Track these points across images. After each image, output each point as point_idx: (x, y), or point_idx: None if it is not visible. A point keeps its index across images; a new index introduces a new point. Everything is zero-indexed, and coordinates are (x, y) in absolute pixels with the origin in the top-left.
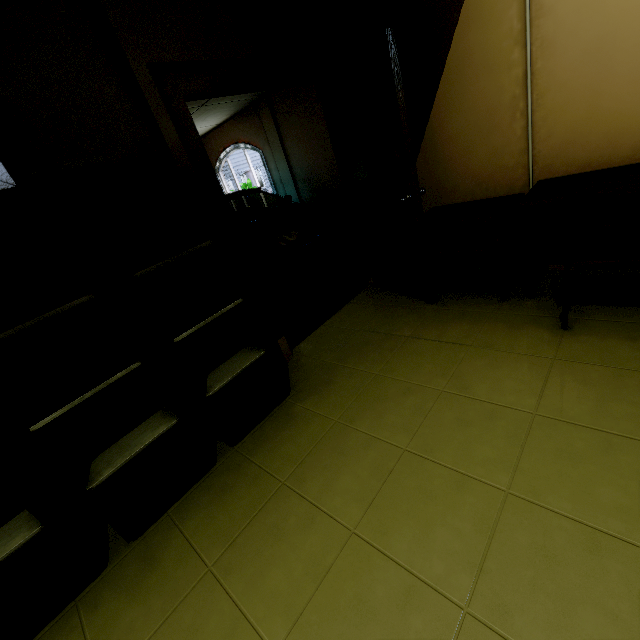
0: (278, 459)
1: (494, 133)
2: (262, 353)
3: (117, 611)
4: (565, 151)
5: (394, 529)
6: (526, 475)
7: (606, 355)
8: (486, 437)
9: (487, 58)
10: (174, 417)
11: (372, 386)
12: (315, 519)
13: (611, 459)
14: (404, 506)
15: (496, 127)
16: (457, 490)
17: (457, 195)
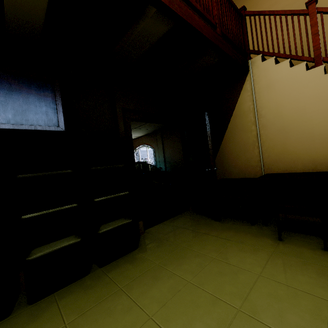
0: (122, 276)
1: (247, 152)
2: (130, 220)
3: None
4: (276, 163)
5: (173, 319)
6: (250, 302)
7: (299, 254)
8: (232, 282)
9: (243, 127)
10: (80, 238)
11: (179, 251)
12: (132, 308)
13: (296, 301)
14: (182, 308)
15: (247, 150)
16: (212, 305)
17: (232, 175)
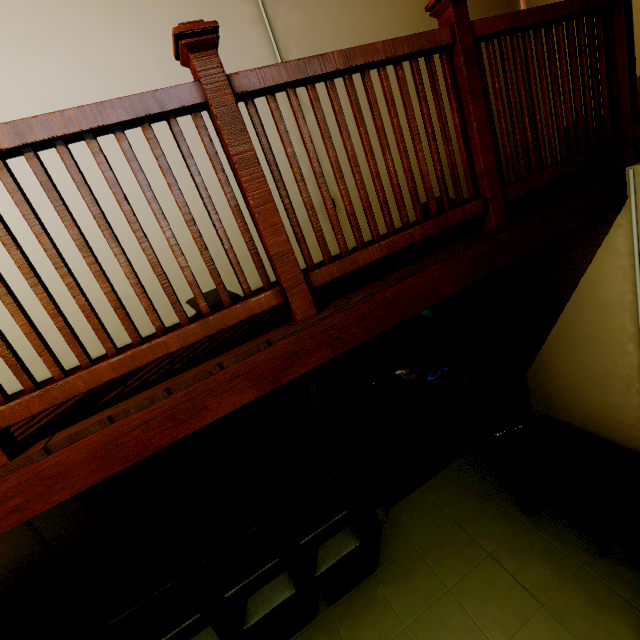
0: None
1: (607, 391)
2: (358, 544)
3: None
4: None
5: None
6: None
7: None
8: None
9: (599, 336)
10: (294, 586)
11: (441, 603)
12: None
13: None
14: None
15: (609, 388)
16: None
17: (568, 416)
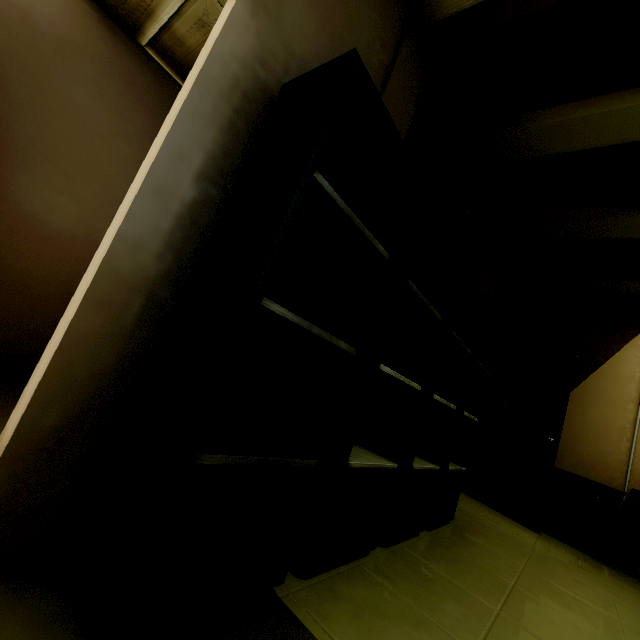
0: (489, 564)
1: (604, 439)
2: (464, 468)
3: (421, 594)
4: None
5: None
6: None
7: None
8: None
9: (610, 397)
10: (434, 464)
11: (536, 560)
12: (579, 628)
13: None
14: None
15: (606, 436)
16: None
17: (560, 462)
